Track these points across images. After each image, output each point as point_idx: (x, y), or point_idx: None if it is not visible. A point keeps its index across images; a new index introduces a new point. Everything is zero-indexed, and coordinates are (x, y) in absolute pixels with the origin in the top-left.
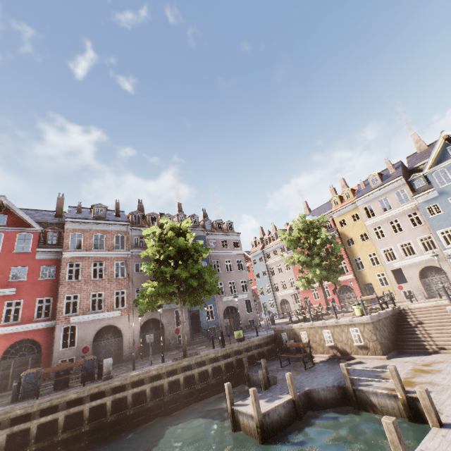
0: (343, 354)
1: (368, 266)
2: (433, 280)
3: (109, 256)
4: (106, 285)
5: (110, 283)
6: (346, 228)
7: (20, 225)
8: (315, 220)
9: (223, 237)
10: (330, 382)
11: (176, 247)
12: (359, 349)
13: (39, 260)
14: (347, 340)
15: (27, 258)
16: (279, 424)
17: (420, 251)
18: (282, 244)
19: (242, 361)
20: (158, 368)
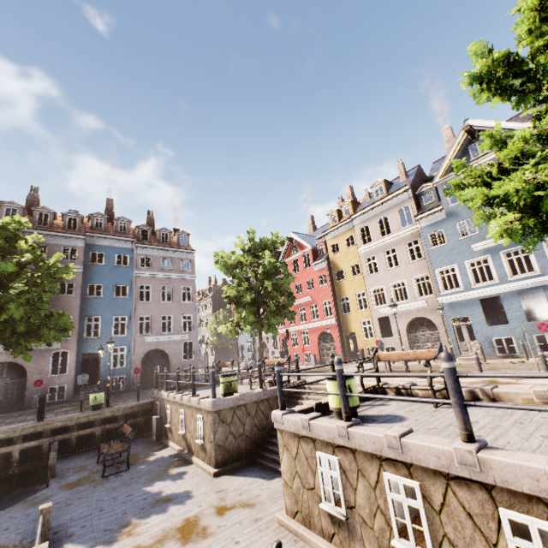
0: (189, 452)
1: (354, 309)
2: (422, 337)
3: None
4: None
5: None
6: (338, 256)
7: None
8: (267, 238)
9: (166, 253)
10: None
11: None
12: (200, 449)
13: None
14: (194, 431)
15: None
16: None
17: (413, 296)
18: None
19: (69, 444)
20: None
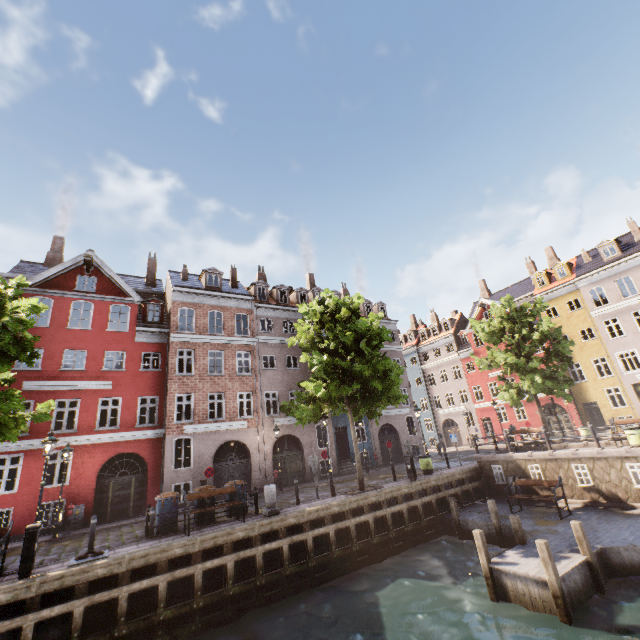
0: (611, 501)
1: (591, 376)
2: None
3: (229, 343)
4: (227, 383)
5: (231, 381)
6: (557, 320)
7: (112, 292)
8: (528, 304)
9: None
10: (634, 540)
11: (354, 332)
12: None
13: (140, 343)
14: (620, 479)
15: (124, 340)
16: (578, 595)
17: None
18: (449, 340)
19: (442, 502)
20: (340, 503)
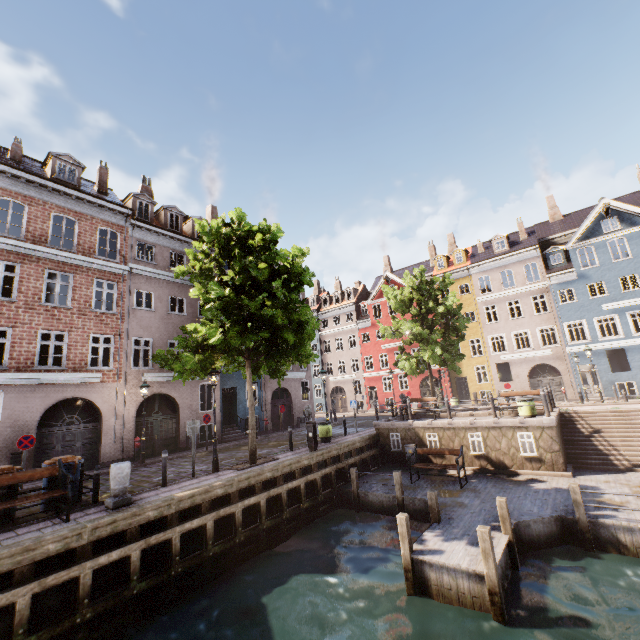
0: (497, 468)
1: (467, 355)
2: (542, 382)
3: (85, 265)
4: (75, 320)
5: (82, 318)
6: None
7: None
8: (437, 278)
9: None
10: (540, 511)
11: (270, 267)
12: (526, 461)
13: None
14: (509, 448)
15: None
16: (503, 583)
17: (537, 345)
18: (350, 309)
19: (340, 473)
20: (225, 483)
